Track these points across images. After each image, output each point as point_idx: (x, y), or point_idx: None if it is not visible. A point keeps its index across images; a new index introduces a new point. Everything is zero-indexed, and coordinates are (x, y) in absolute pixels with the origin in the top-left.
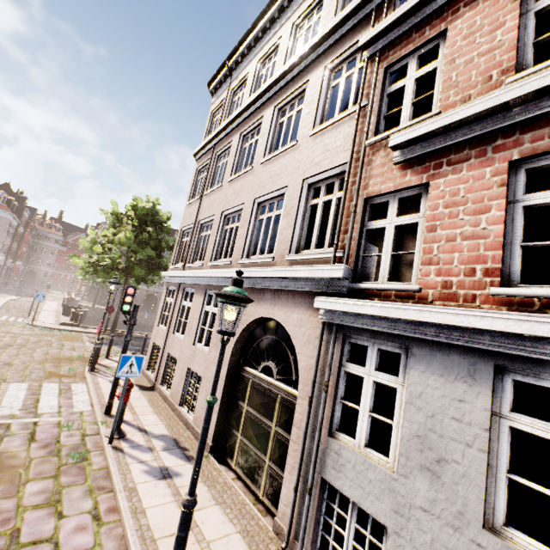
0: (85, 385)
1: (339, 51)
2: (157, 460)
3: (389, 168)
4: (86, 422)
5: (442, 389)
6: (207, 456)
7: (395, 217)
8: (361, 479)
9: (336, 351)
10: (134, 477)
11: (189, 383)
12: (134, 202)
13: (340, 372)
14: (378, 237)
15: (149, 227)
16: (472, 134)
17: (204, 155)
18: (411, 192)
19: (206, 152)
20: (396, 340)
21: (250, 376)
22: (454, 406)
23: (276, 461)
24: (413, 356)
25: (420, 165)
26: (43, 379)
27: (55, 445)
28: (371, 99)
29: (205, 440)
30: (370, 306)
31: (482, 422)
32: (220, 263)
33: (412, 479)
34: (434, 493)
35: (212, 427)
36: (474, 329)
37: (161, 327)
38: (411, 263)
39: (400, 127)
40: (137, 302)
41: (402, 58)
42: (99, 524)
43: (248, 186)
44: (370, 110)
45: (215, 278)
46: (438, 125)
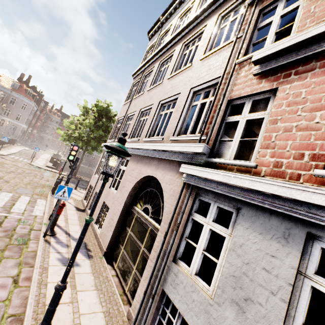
0: (45, 201)
1: (230, 3)
2: (69, 253)
3: (249, 79)
4: (36, 222)
5: (259, 244)
6: (101, 257)
7: (248, 114)
8: (187, 297)
9: (189, 204)
10: (50, 261)
11: (103, 211)
12: (97, 102)
13: (189, 219)
14: (233, 128)
15: (103, 118)
16: (320, 49)
17: (138, 75)
18: (262, 96)
19: (139, 74)
20: (231, 202)
21: (136, 212)
22: (266, 259)
23: (139, 270)
24: (242, 215)
25: (273, 75)
26: (22, 193)
27: (11, 231)
28: (246, 31)
29: (79, 246)
30: (216, 174)
31: (288, 277)
32: (133, 140)
33: (223, 308)
34: (238, 324)
35: (108, 240)
36: (294, 201)
37: (96, 176)
38: (253, 147)
39: (263, 49)
40: (94, 162)
41: (274, 1)
42: (15, 286)
43: (158, 93)
44: (243, 39)
45: (128, 148)
46: (293, 42)
